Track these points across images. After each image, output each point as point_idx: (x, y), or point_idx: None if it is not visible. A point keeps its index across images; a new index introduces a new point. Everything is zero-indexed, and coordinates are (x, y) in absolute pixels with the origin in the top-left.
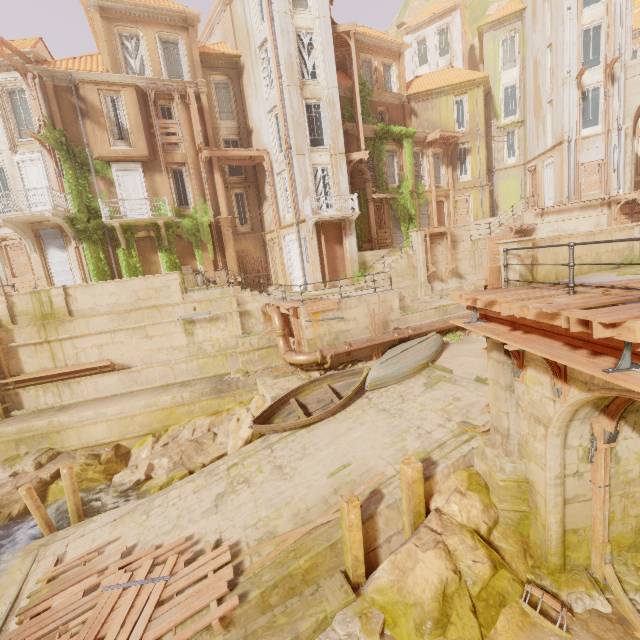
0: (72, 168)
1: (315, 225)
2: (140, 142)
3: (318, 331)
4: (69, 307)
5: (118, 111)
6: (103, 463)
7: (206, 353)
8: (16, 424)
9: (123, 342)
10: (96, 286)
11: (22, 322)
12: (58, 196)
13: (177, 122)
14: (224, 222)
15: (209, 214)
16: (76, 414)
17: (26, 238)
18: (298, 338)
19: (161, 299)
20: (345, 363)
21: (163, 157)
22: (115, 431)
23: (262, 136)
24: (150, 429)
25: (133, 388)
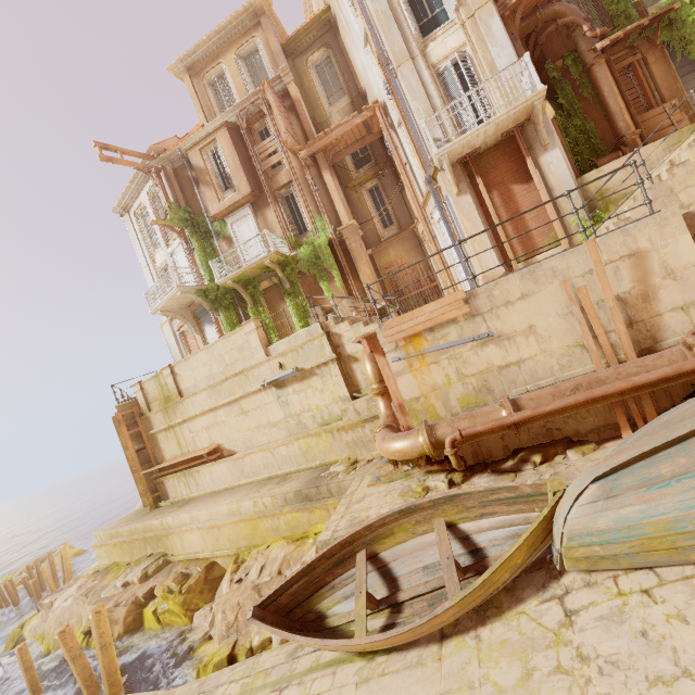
0: (198, 240)
1: (459, 168)
2: (241, 182)
3: (429, 378)
4: (179, 387)
5: (218, 161)
6: (183, 592)
7: (308, 429)
8: (145, 520)
9: (224, 421)
10: (192, 359)
11: (155, 408)
12: (185, 272)
13: (273, 137)
14: (347, 233)
15: (328, 230)
16: (177, 516)
17: (186, 322)
18: (397, 398)
19: (246, 360)
20: (523, 451)
21: (269, 186)
22: (208, 543)
23: (372, 87)
24: (237, 548)
25: (241, 480)
